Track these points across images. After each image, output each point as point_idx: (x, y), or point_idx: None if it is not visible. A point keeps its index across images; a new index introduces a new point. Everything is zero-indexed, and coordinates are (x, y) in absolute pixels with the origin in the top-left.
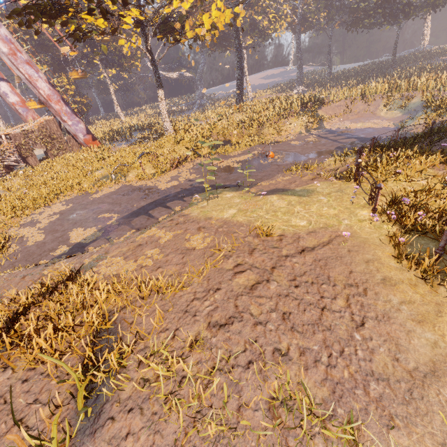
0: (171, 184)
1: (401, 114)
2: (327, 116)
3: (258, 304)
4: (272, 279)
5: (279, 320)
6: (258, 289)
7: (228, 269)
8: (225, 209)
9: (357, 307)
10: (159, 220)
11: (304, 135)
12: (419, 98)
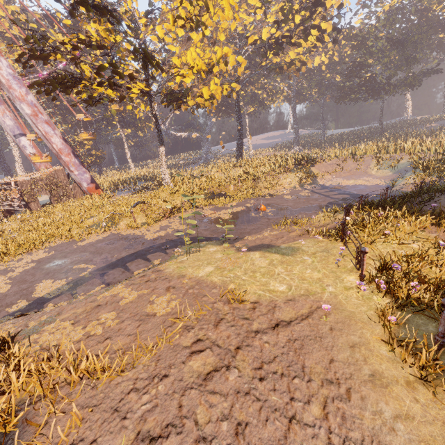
0: (158, 234)
1: (392, 173)
2: (321, 173)
3: (208, 405)
4: (233, 365)
5: (230, 436)
6: (214, 380)
7: (184, 346)
8: (202, 266)
9: (337, 420)
10: (134, 274)
11: (297, 189)
12: (407, 159)
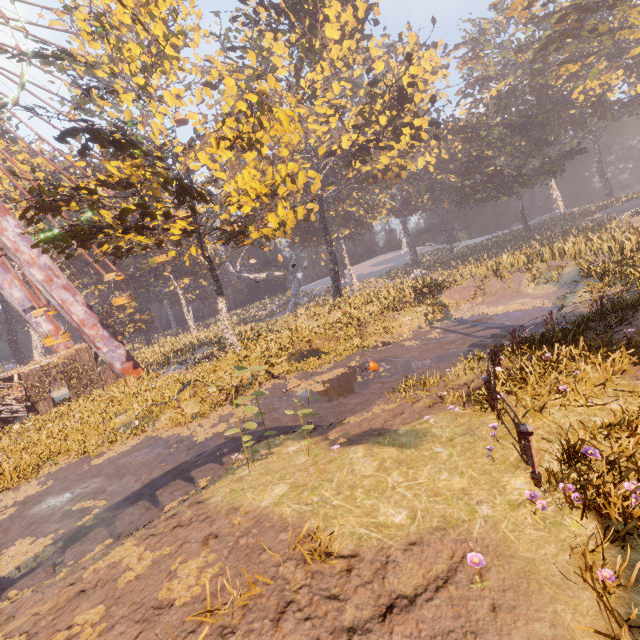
0: (215, 429)
1: (557, 288)
2: (454, 301)
3: None
4: None
5: None
6: None
7: None
8: (270, 485)
9: None
10: (164, 511)
11: (424, 330)
12: (573, 266)
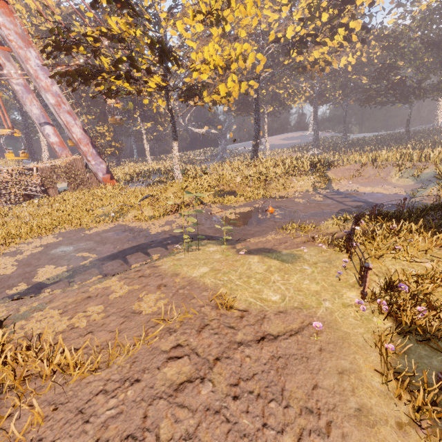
0: (163, 228)
1: (414, 183)
2: (336, 177)
3: (173, 420)
4: (208, 378)
5: None
6: (185, 391)
7: (163, 350)
8: (198, 266)
9: None
10: (131, 267)
11: (310, 193)
12: (432, 169)
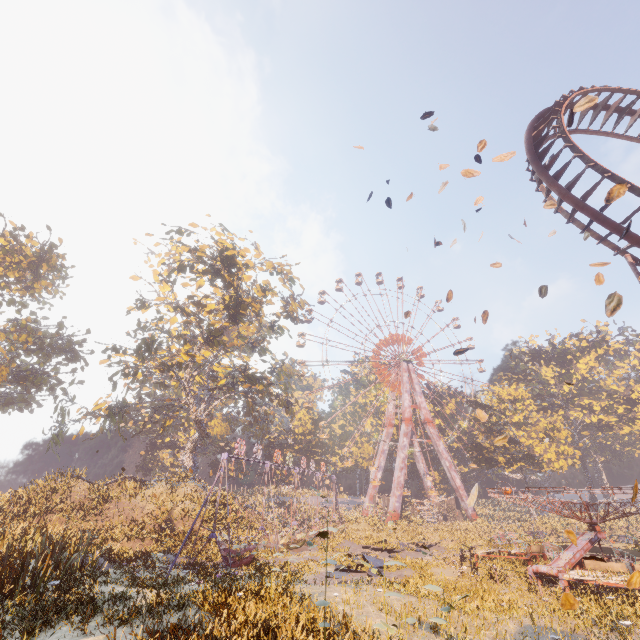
0: None
1: None
2: None
3: None
4: None
5: None
6: None
7: None
8: None
9: None
10: None
11: None
12: None
